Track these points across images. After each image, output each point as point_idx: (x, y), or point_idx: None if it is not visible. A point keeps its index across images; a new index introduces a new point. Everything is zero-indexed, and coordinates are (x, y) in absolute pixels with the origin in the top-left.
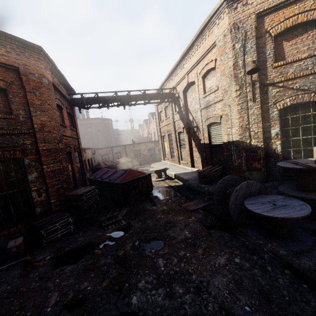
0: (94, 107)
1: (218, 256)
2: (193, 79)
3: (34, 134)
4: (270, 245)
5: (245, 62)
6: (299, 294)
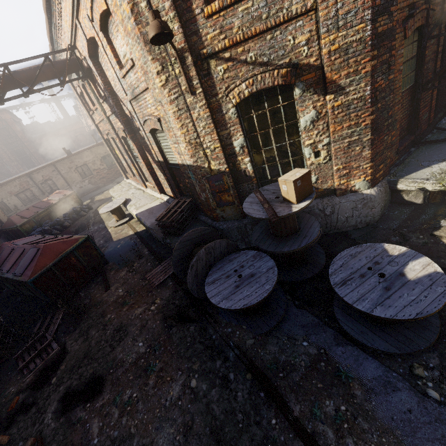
0: None
1: (173, 381)
2: (90, 31)
3: None
4: (239, 332)
5: (151, 4)
6: (255, 410)
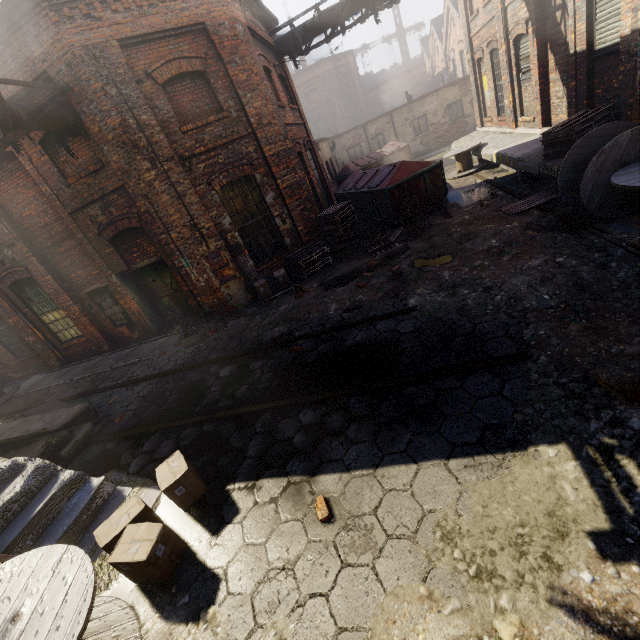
0: (318, 45)
1: (532, 259)
2: None
3: (254, 135)
4: None
5: None
6: None
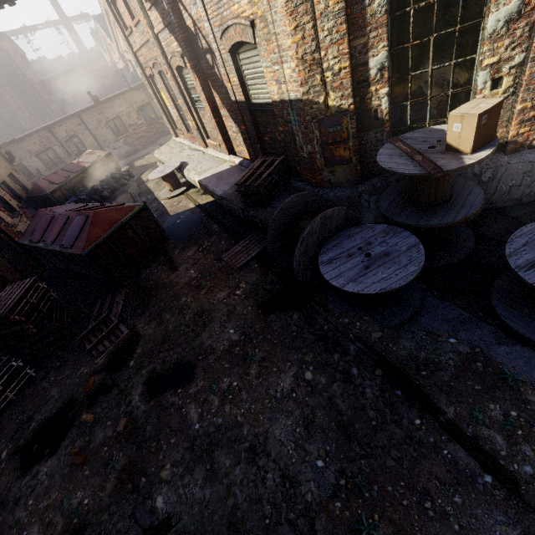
0: None
1: (281, 373)
2: None
3: None
4: (360, 323)
5: None
6: (391, 408)
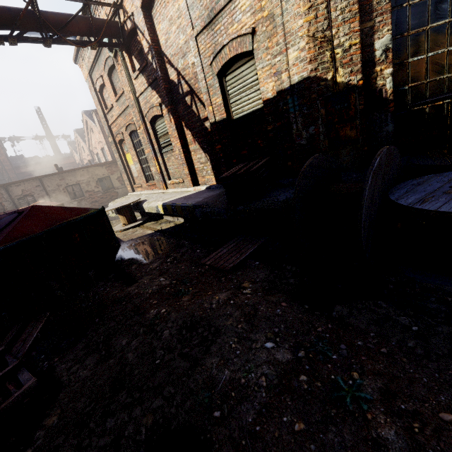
0: None
1: None
2: None
3: None
4: None
5: None
6: None
